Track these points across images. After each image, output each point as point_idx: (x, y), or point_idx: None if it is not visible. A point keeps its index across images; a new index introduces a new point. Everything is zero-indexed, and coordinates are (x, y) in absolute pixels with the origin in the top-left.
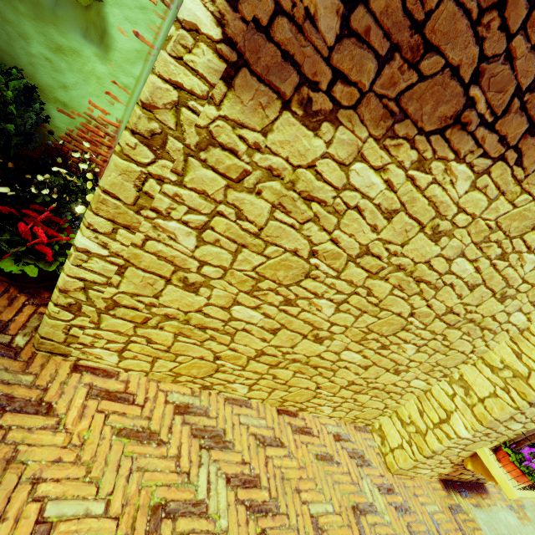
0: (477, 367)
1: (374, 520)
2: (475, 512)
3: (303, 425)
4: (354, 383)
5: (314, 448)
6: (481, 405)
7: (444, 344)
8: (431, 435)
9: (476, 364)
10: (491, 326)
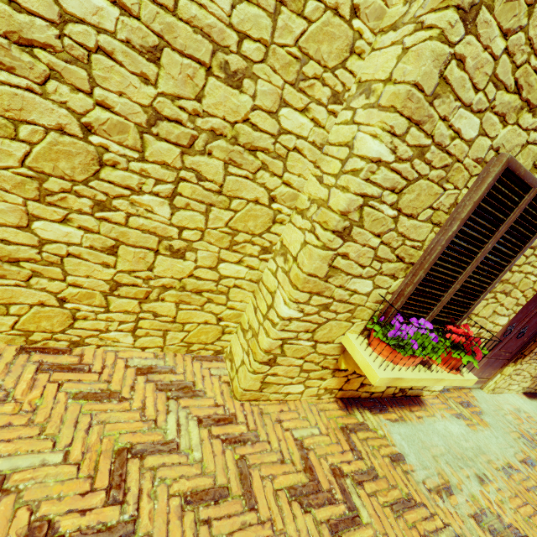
0: (292, 221)
1: (161, 461)
2: (390, 428)
3: (72, 361)
4: (121, 283)
5: (79, 386)
6: (295, 264)
7: (210, 190)
8: (262, 332)
9: (291, 218)
10: (261, 143)
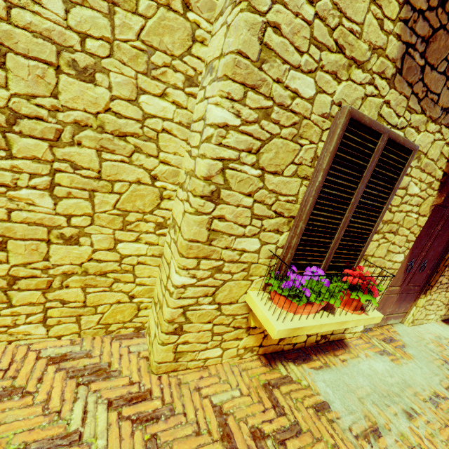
0: (177, 195)
1: None
2: (315, 376)
3: None
4: (18, 277)
5: None
6: (180, 234)
7: (89, 177)
8: (164, 303)
9: (177, 193)
10: (129, 129)
